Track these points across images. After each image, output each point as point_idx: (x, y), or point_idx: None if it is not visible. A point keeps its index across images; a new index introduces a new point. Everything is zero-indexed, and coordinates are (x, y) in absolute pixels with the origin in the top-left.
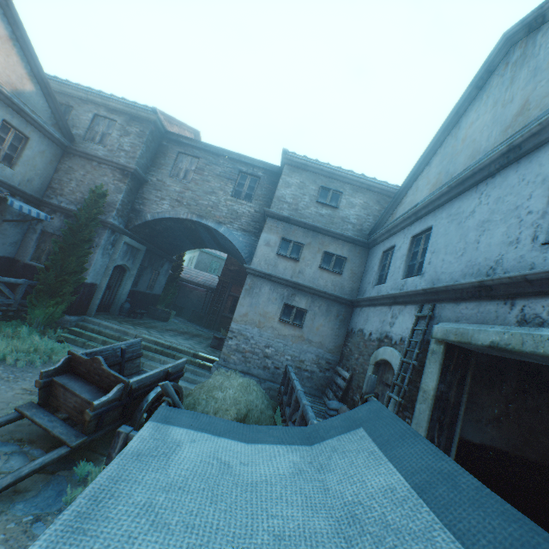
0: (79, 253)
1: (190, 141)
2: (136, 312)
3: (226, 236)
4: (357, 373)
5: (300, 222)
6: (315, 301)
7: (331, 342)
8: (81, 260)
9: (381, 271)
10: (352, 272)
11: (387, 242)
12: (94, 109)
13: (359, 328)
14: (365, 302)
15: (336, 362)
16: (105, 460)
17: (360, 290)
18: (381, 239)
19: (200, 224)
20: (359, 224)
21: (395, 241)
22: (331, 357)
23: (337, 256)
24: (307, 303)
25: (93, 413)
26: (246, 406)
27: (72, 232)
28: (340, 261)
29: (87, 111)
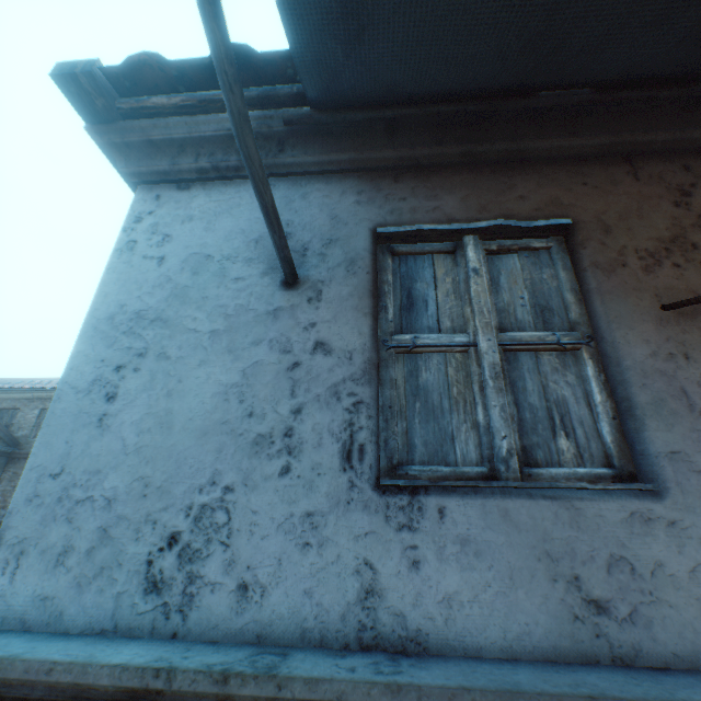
0: None
1: None
2: None
3: None
4: None
5: None
6: None
7: None
8: None
9: None
10: None
11: None
12: (41, 404)
13: None
14: None
15: None
16: None
17: None
18: None
19: None
20: None
21: None
22: None
23: None
24: None
25: None
26: None
27: None
28: None
29: (33, 408)
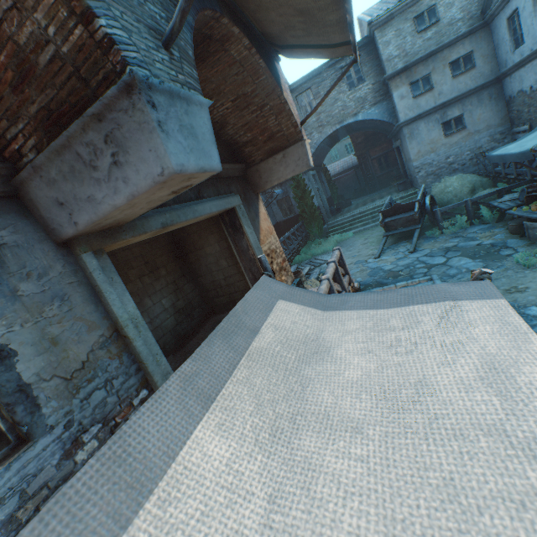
0: (307, 195)
1: (297, 84)
2: (338, 209)
3: (365, 119)
4: (533, 120)
5: (416, 61)
6: (464, 104)
7: (496, 119)
8: (310, 197)
9: (513, 36)
10: (483, 57)
11: (506, 10)
12: None
13: (517, 91)
14: (512, 70)
15: (508, 129)
16: (437, 222)
17: (500, 64)
18: (498, 11)
19: (342, 128)
20: (466, 14)
21: (514, 5)
22: (502, 129)
23: (462, 57)
24: (458, 110)
25: (417, 215)
26: (469, 184)
27: (297, 188)
28: (467, 58)
29: None
